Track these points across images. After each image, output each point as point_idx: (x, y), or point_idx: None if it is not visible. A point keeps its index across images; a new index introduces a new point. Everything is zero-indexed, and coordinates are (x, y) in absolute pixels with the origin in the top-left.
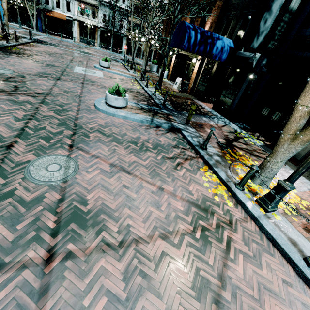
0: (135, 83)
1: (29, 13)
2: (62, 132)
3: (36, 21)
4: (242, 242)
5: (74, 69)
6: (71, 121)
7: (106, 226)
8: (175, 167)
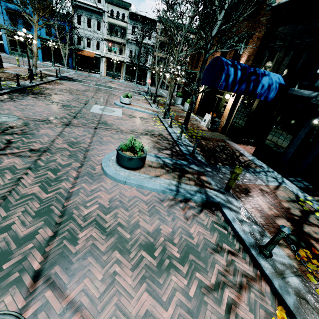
0: (158, 121)
1: (62, 53)
2: (35, 235)
3: (68, 59)
4: None
5: (91, 108)
6: (60, 202)
7: None
8: None
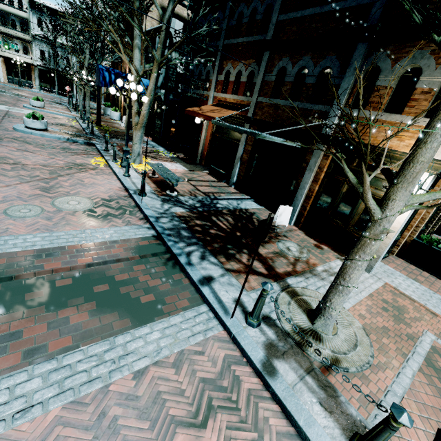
0: (74, 121)
1: None
2: None
3: None
4: (94, 172)
5: None
6: None
7: (6, 160)
8: (72, 155)
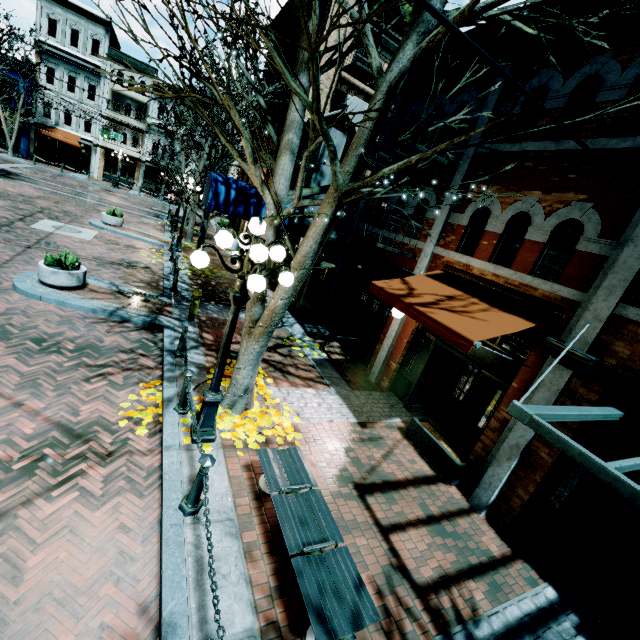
0: (158, 253)
1: (3, 127)
2: None
3: (19, 140)
4: (100, 479)
5: (34, 223)
6: None
7: None
8: (87, 379)
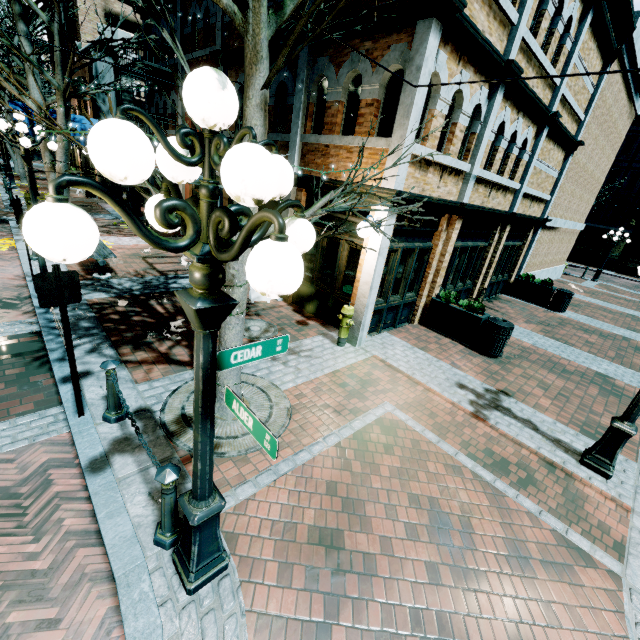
0: None
1: None
2: None
3: None
4: None
5: None
6: None
7: None
8: None
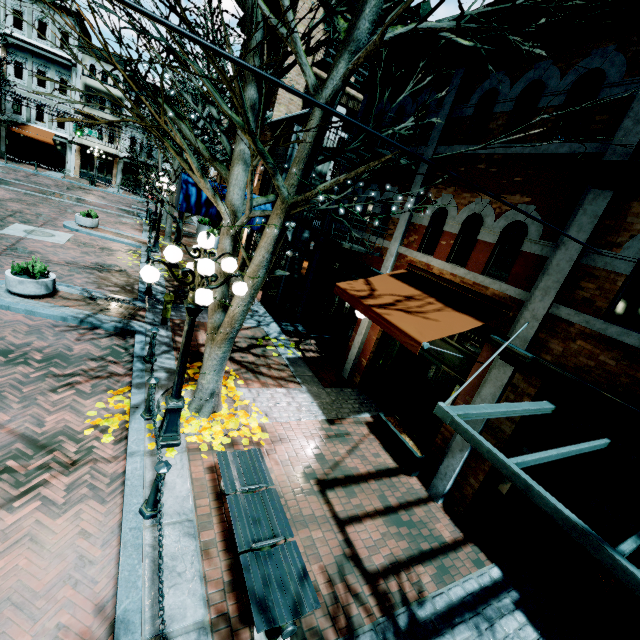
0: (135, 255)
1: None
2: None
3: None
4: (63, 488)
5: (5, 228)
6: None
7: None
8: (54, 389)
